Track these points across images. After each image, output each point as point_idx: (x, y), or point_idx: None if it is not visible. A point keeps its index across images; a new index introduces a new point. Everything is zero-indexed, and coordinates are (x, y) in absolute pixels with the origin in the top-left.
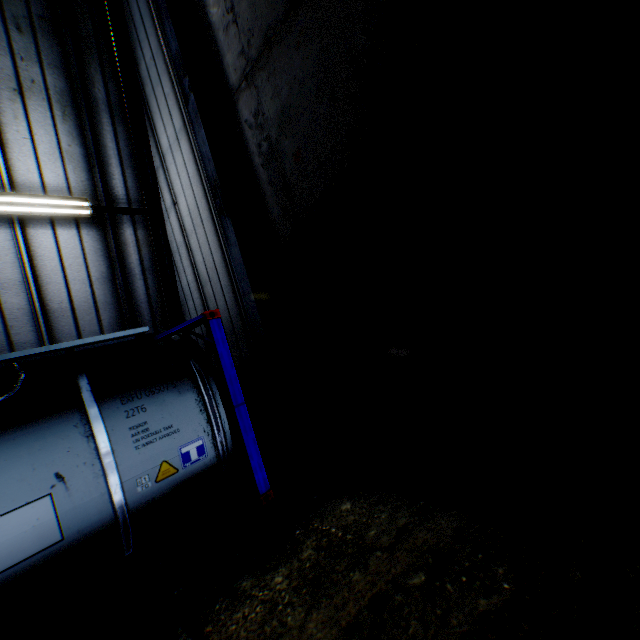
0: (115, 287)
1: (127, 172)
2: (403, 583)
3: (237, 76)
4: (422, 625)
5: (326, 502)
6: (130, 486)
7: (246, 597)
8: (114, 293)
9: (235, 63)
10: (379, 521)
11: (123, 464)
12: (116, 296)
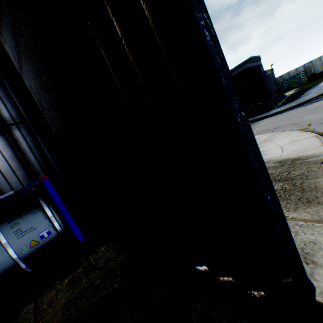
0: (19, 159)
1: (7, 104)
2: (93, 283)
3: (18, 68)
4: (86, 299)
5: (99, 246)
6: (19, 252)
7: (54, 287)
8: (19, 162)
9: (15, 61)
10: (106, 256)
11: (14, 245)
12: (21, 163)
